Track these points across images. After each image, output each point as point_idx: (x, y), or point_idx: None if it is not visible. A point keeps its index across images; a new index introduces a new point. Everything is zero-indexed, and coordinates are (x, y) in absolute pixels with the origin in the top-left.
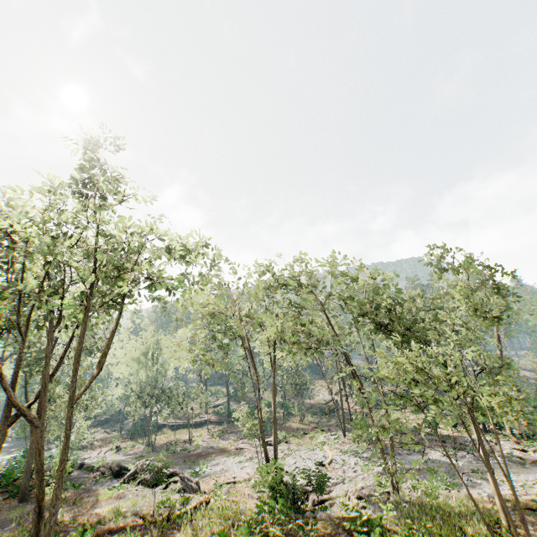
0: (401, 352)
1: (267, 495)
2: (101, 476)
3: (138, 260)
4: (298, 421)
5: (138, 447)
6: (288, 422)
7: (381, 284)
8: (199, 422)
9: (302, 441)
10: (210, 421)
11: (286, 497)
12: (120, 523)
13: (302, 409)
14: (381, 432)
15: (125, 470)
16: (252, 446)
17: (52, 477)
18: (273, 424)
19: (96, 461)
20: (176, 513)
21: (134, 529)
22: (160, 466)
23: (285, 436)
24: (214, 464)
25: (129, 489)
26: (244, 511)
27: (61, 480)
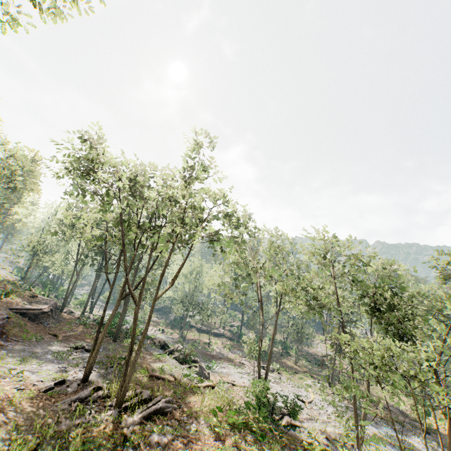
0: (374, 338)
1: (254, 402)
2: (154, 344)
3: (201, 216)
4: (293, 361)
5: (175, 335)
6: (284, 359)
7: (391, 274)
8: (217, 333)
9: (292, 378)
10: (225, 335)
11: (267, 408)
12: (162, 376)
13: (299, 353)
14: (346, 390)
15: (167, 346)
16: (251, 365)
17: (128, 334)
18: (270, 355)
19: (149, 333)
20: (193, 385)
21: (169, 382)
22: (190, 352)
23: (279, 368)
24: (222, 366)
25: (168, 359)
26: (236, 403)
27: (143, 338)
